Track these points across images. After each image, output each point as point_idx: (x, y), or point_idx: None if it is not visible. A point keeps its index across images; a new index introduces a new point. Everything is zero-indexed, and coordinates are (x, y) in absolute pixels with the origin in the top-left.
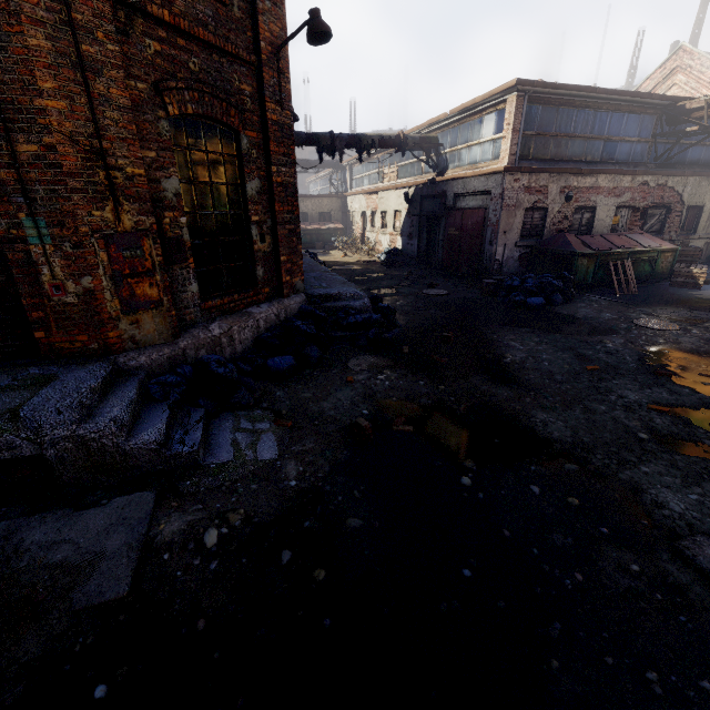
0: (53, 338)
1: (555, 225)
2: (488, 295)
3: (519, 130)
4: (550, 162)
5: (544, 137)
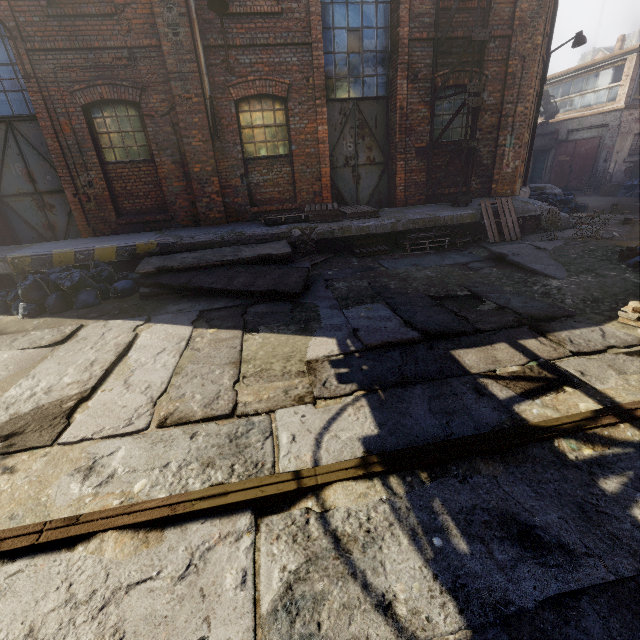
0: (497, 188)
1: None
2: (608, 195)
3: (635, 79)
4: None
5: None
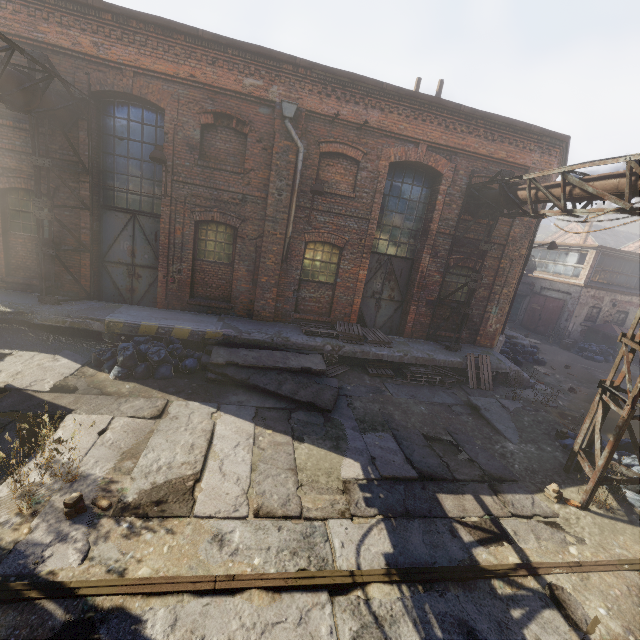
0: (481, 340)
1: (604, 318)
2: (566, 349)
3: (593, 267)
4: (606, 284)
5: (605, 271)
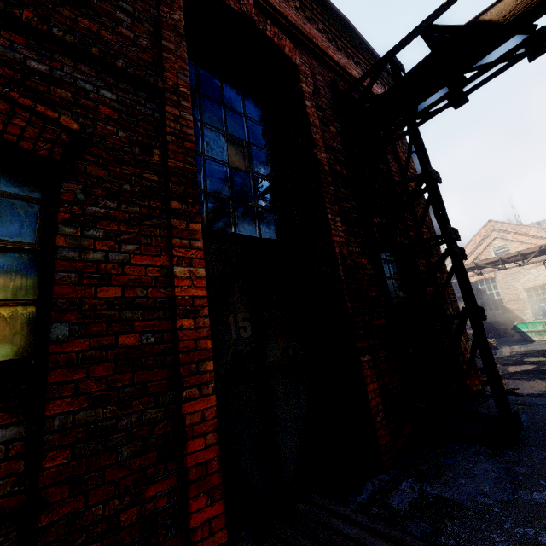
0: (471, 384)
1: None
2: None
3: None
4: None
5: None
